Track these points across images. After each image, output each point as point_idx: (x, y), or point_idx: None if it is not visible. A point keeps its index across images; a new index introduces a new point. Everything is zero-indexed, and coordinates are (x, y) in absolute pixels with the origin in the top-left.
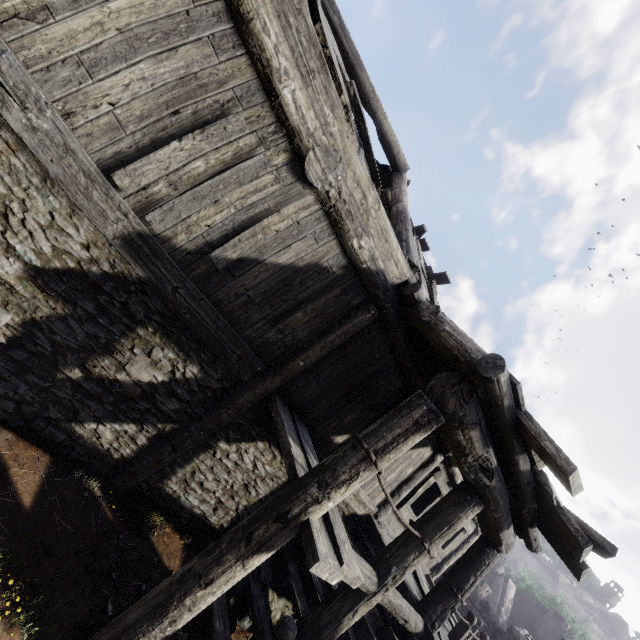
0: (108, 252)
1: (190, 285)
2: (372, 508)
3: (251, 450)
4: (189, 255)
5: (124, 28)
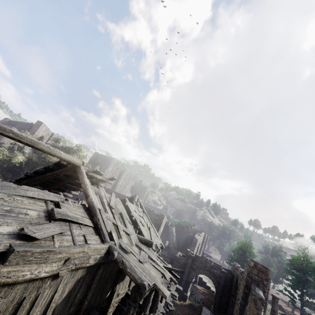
0: None
1: None
2: (127, 290)
3: None
4: None
5: None
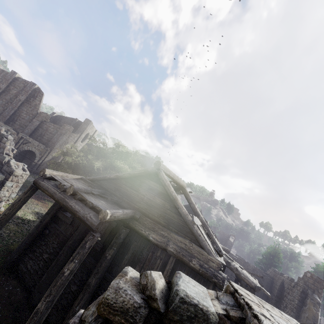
0: None
1: None
2: None
3: None
4: None
5: None
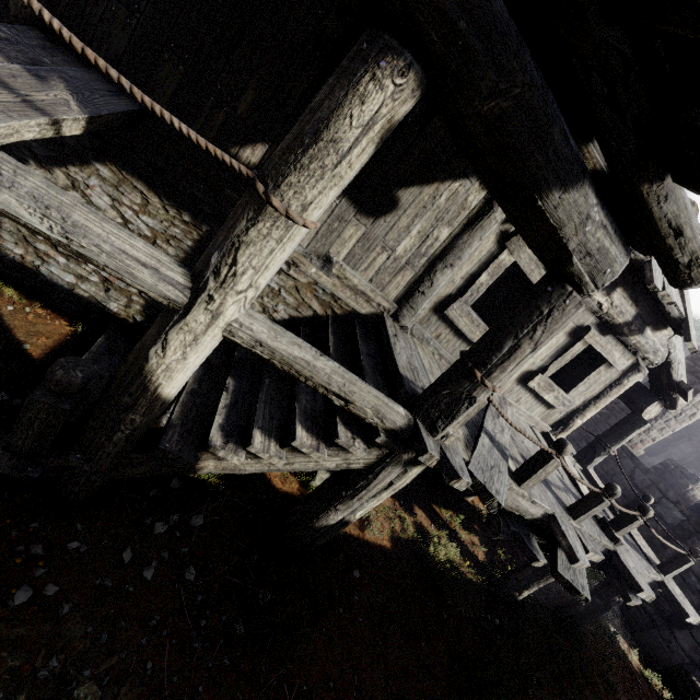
0: None
1: None
2: (384, 304)
3: (94, 183)
4: None
5: None
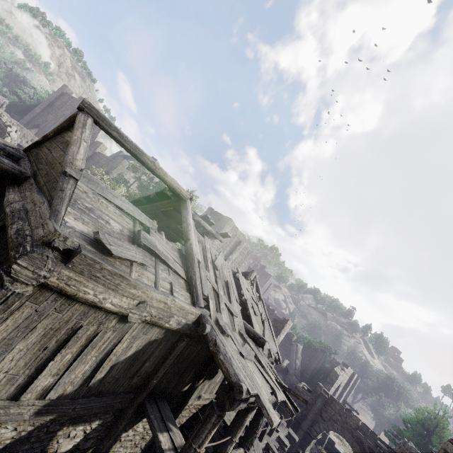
0: (28, 423)
1: (82, 401)
2: (213, 397)
3: (140, 425)
4: (76, 390)
5: (0, 341)
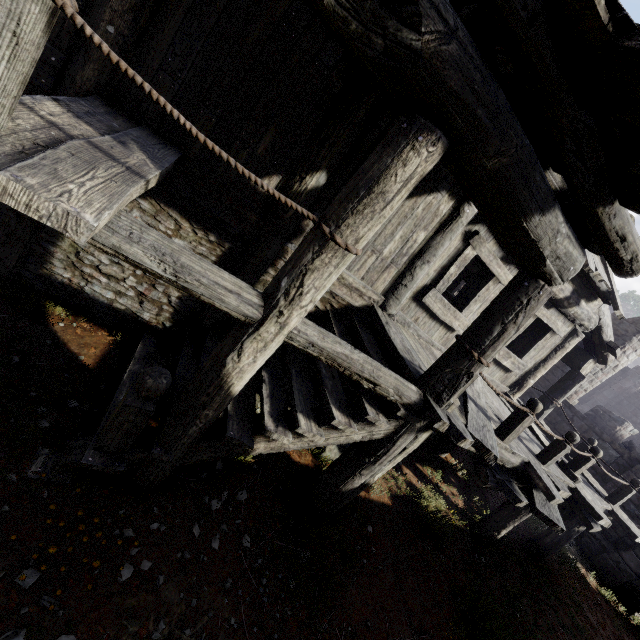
0: None
1: None
2: (374, 297)
3: (136, 214)
4: None
5: None
